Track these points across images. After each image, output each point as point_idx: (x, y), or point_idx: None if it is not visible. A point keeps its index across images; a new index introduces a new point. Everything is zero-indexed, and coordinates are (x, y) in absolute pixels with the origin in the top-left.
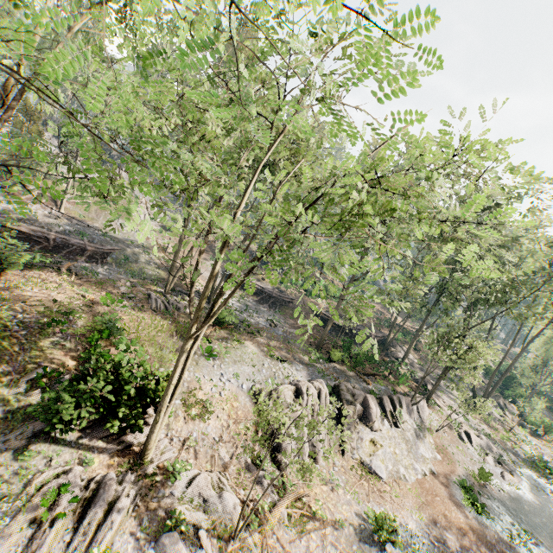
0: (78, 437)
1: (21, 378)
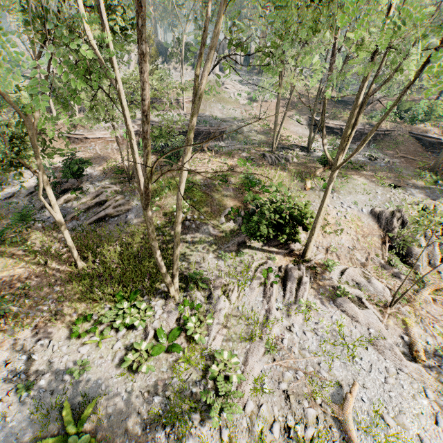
0: (261, 246)
1: (220, 215)
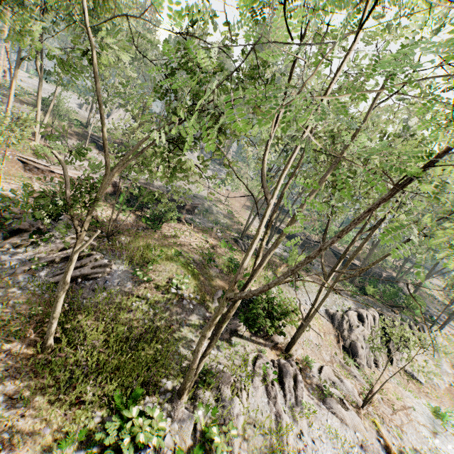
0: (250, 335)
1: (212, 296)
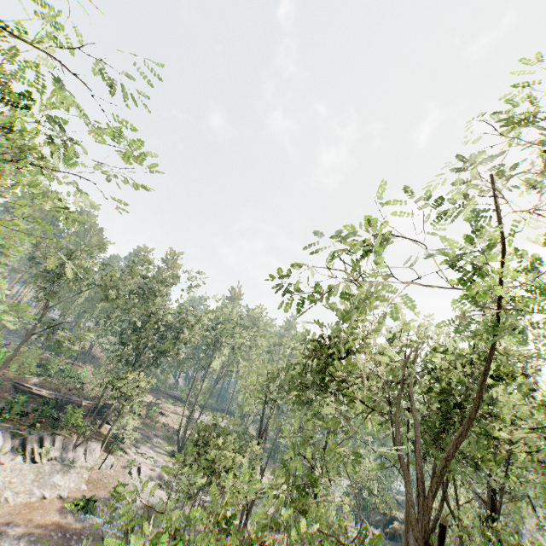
0: None
1: None
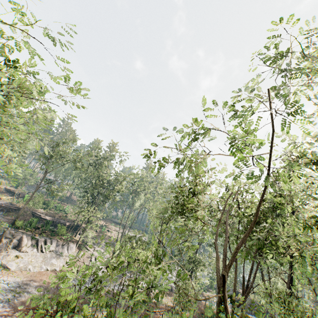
0: None
1: None
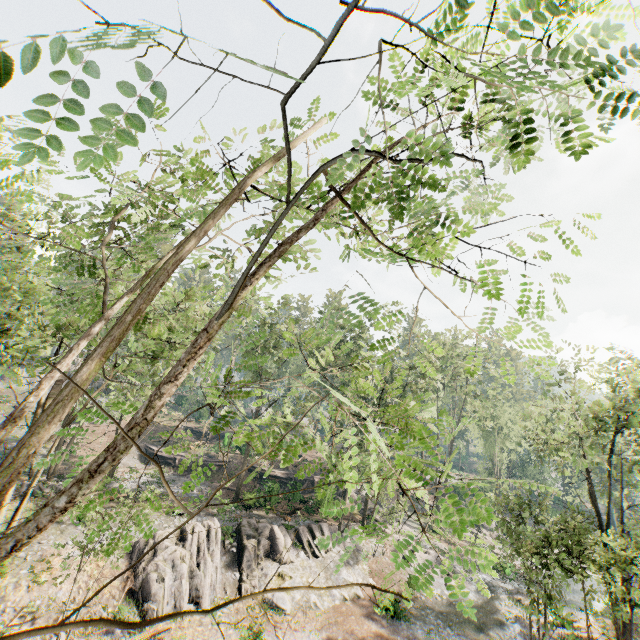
0: None
1: None
